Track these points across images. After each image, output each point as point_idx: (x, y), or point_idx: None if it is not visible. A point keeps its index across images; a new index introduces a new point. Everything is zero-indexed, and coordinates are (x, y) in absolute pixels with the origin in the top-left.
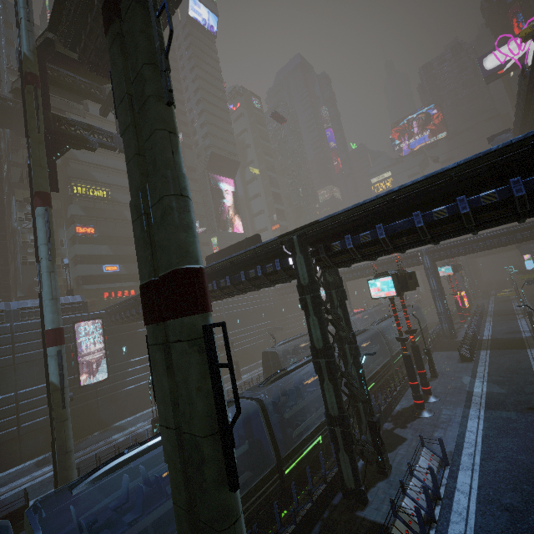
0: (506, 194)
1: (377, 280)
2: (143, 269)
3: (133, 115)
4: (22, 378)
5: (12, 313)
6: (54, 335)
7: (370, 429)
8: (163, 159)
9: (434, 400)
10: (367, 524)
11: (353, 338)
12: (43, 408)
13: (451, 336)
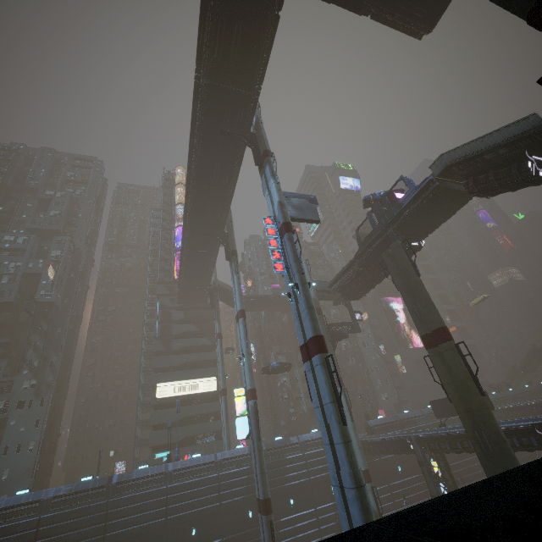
0: None
1: None
2: (488, 470)
3: (457, 392)
4: (316, 496)
5: (302, 444)
6: (366, 475)
7: None
8: (491, 423)
9: None
10: None
11: None
12: (331, 525)
13: None
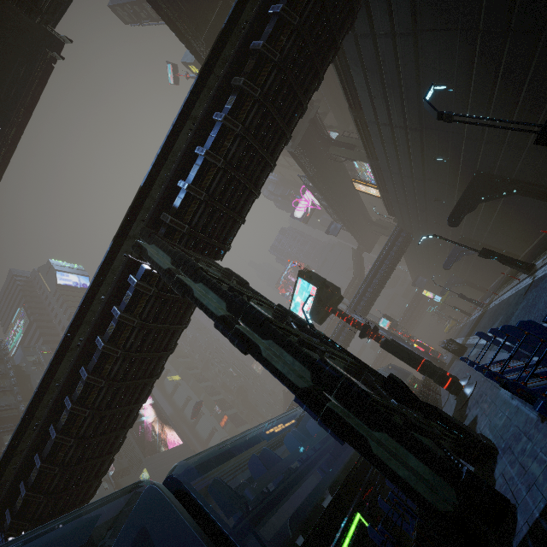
0: (256, 55)
1: (295, 297)
2: None
3: None
4: None
5: None
6: None
7: (397, 396)
8: None
9: (466, 380)
10: (546, 522)
11: (281, 309)
12: None
13: (440, 365)
